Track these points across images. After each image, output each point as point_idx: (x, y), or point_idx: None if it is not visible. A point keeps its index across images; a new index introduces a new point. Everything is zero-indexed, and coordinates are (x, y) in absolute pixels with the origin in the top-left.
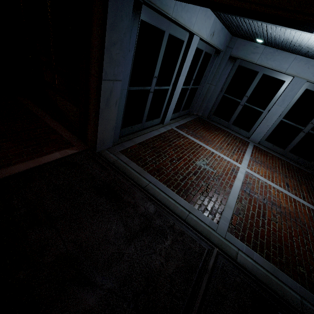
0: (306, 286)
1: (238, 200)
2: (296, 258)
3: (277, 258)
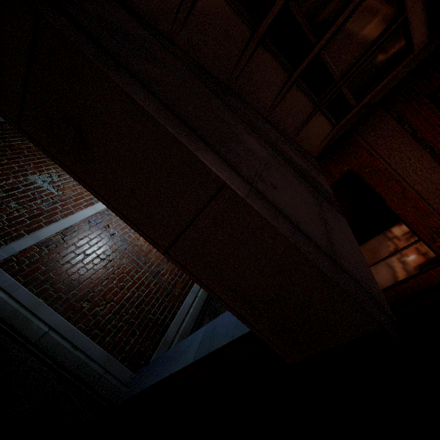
0: (73, 319)
1: (63, 231)
2: (90, 294)
3: (58, 294)
